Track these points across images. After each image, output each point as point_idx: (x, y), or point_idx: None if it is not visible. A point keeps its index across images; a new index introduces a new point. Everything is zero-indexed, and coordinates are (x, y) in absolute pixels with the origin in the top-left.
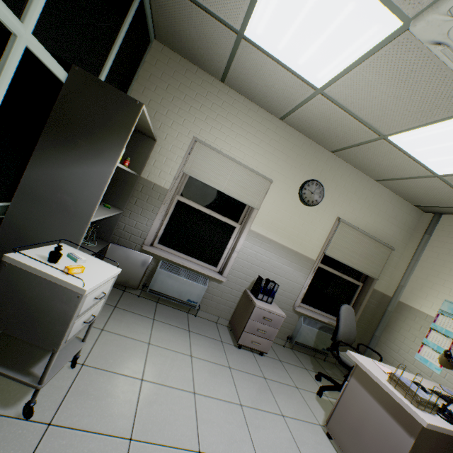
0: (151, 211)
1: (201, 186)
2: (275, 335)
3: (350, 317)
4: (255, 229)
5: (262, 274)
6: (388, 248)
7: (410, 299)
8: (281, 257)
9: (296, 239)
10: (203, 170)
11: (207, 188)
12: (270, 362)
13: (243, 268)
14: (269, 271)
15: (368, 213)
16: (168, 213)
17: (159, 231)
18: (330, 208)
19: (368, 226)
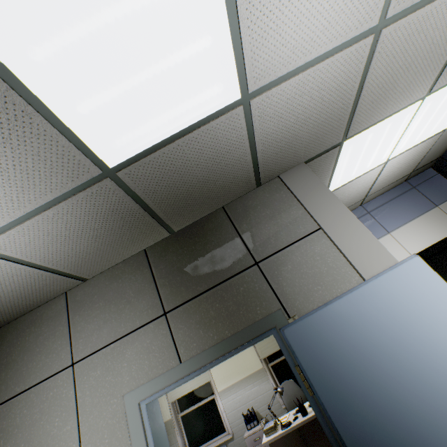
0: (174, 437)
1: (185, 396)
2: None
3: (290, 387)
4: (220, 389)
5: (247, 408)
6: None
7: None
8: (246, 387)
9: (242, 369)
10: (176, 392)
11: (188, 394)
12: None
13: (235, 416)
14: (248, 402)
15: None
16: (182, 429)
17: (186, 443)
18: None
19: None
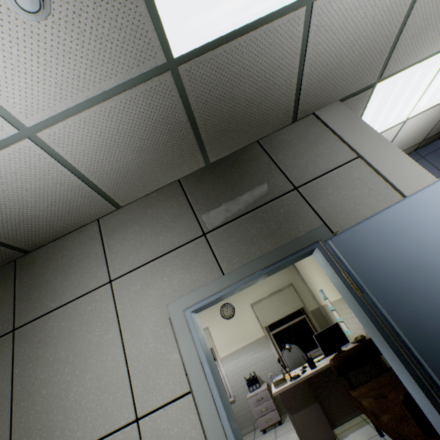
0: None
1: None
2: (273, 403)
3: (293, 351)
4: (222, 355)
5: (249, 373)
6: (288, 287)
7: (320, 301)
8: (247, 353)
9: (244, 337)
10: None
11: None
12: (286, 423)
13: (237, 380)
14: (250, 367)
15: (261, 286)
16: None
17: None
18: (243, 305)
19: (268, 290)
